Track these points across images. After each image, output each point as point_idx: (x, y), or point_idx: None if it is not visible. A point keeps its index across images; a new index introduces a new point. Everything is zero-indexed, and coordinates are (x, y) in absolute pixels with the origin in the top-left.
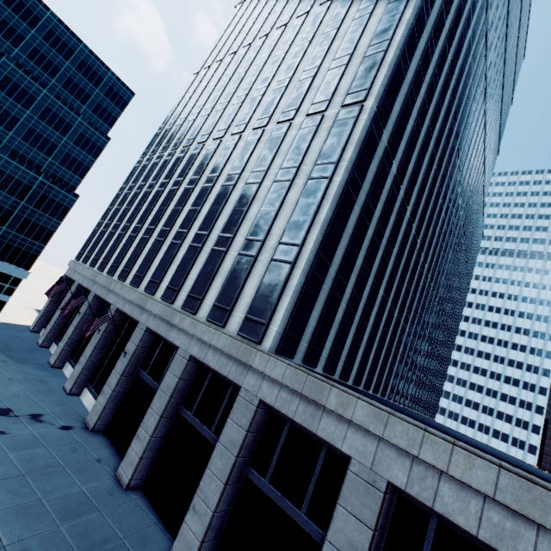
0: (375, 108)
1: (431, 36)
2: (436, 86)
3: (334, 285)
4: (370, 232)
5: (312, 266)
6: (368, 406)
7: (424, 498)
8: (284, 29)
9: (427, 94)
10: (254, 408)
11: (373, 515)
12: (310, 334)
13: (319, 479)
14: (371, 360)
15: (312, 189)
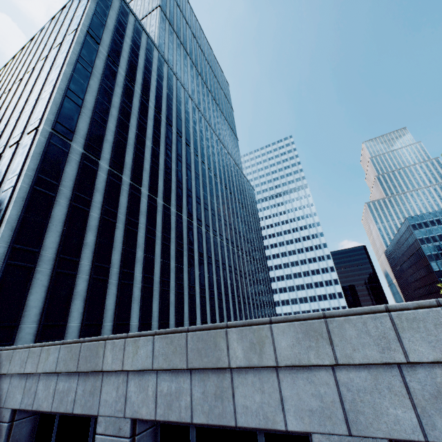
0: (50, 129)
1: (103, 80)
2: (130, 108)
3: (56, 265)
4: (96, 214)
5: (5, 258)
6: (3, 353)
7: (28, 405)
8: (8, 93)
9: (121, 114)
10: None
11: None
12: (37, 314)
13: None
14: (158, 307)
15: (3, 199)
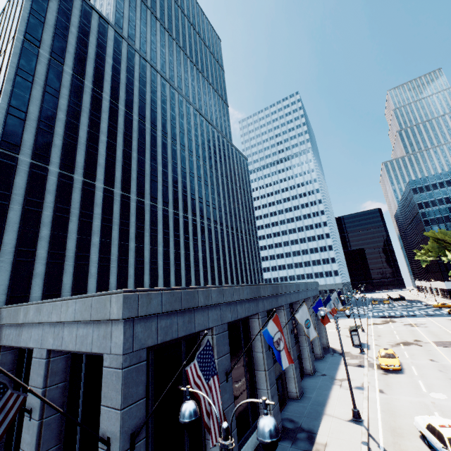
0: None
1: (47, 85)
2: (79, 107)
3: (15, 255)
4: (49, 213)
5: None
6: None
7: None
8: None
9: (69, 116)
10: None
11: None
12: (4, 290)
13: None
14: (115, 280)
15: None
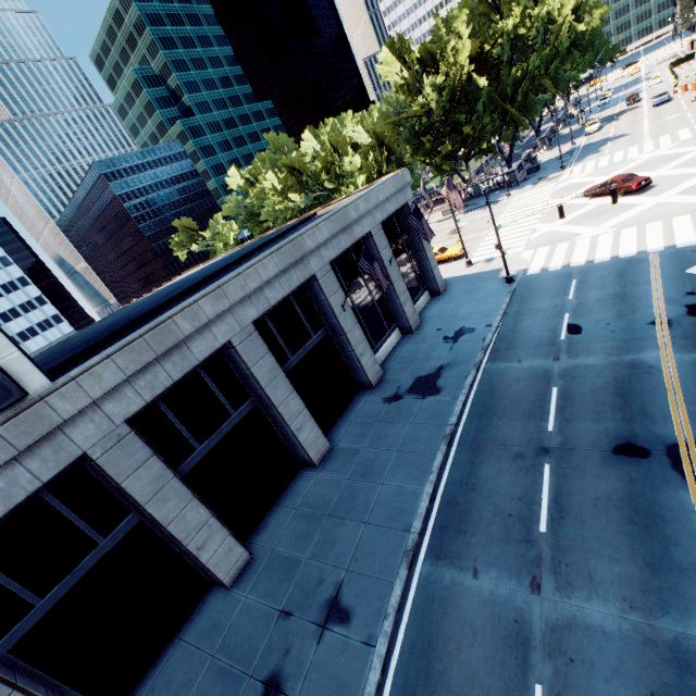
0: None
1: None
2: None
3: None
4: None
5: None
6: (207, 299)
7: (267, 307)
8: None
9: None
10: (133, 434)
11: (264, 346)
12: None
13: (219, 388)
14: None
15: None
